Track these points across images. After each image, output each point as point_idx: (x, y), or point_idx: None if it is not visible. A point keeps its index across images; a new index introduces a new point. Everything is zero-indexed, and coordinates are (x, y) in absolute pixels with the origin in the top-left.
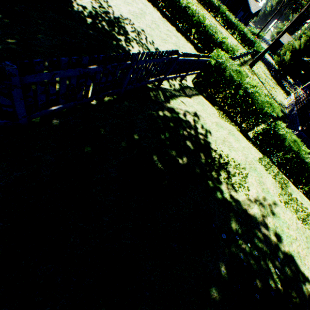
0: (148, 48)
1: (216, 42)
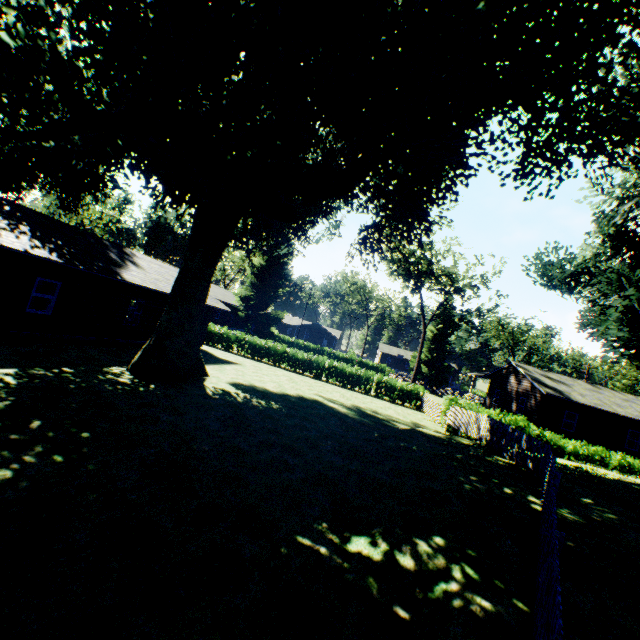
0: (398, 421)
1: (402, 389)
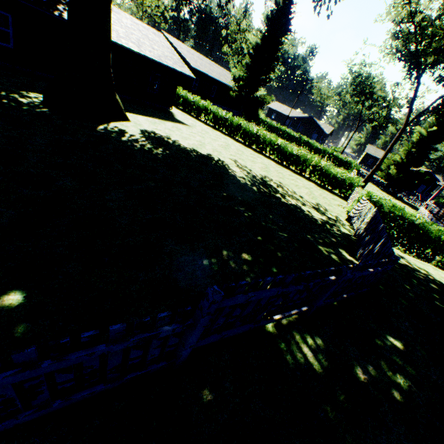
0: (297, 198)
1: (336, 177)
